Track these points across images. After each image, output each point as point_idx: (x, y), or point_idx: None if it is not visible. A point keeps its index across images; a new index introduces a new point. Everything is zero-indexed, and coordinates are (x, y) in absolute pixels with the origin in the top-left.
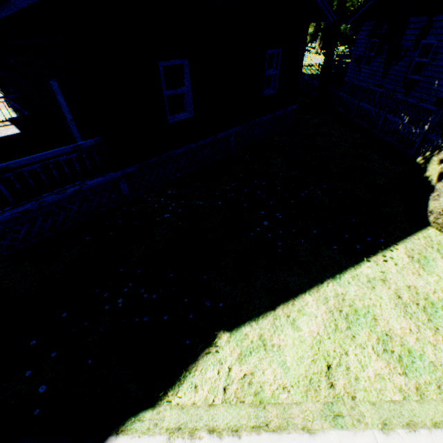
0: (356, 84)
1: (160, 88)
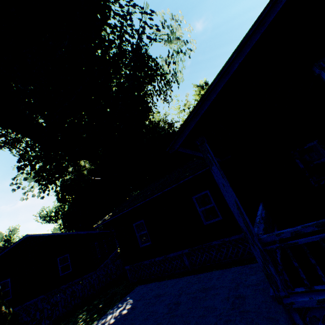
0: None
1: None
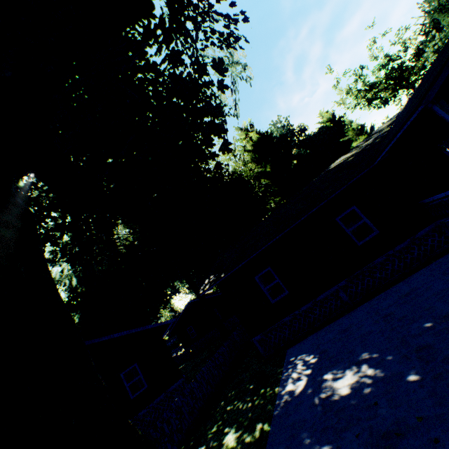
0: None
1: None
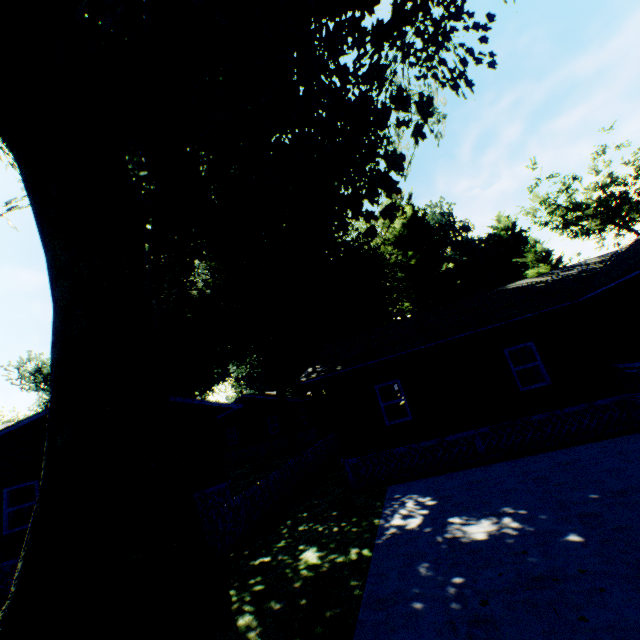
0: None
1: (1, 507)
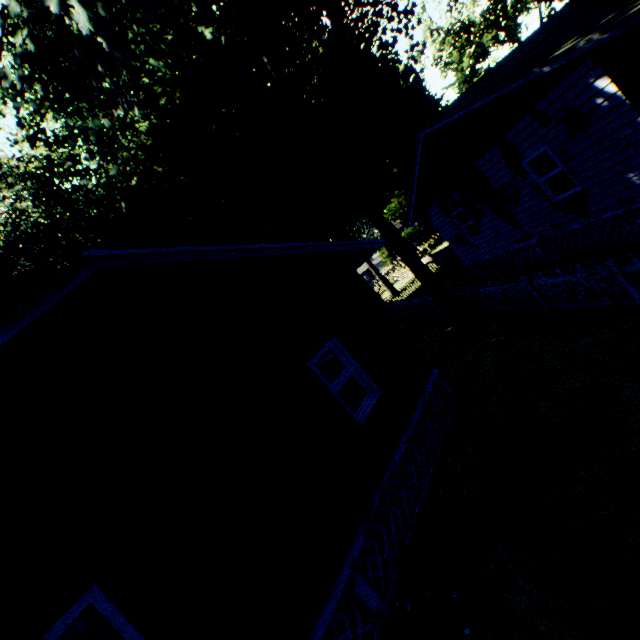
0: (487, 258)
1: None
